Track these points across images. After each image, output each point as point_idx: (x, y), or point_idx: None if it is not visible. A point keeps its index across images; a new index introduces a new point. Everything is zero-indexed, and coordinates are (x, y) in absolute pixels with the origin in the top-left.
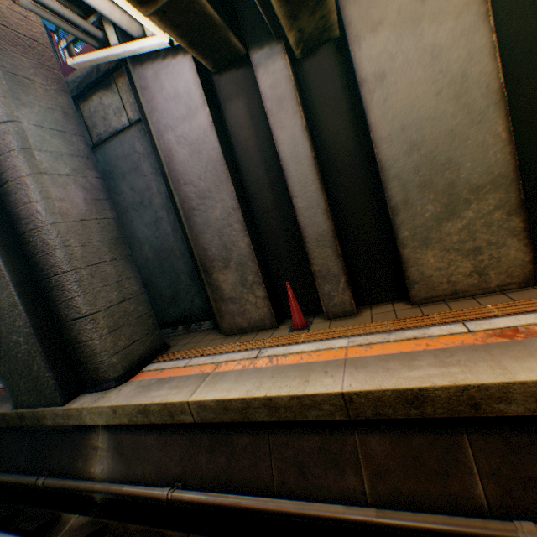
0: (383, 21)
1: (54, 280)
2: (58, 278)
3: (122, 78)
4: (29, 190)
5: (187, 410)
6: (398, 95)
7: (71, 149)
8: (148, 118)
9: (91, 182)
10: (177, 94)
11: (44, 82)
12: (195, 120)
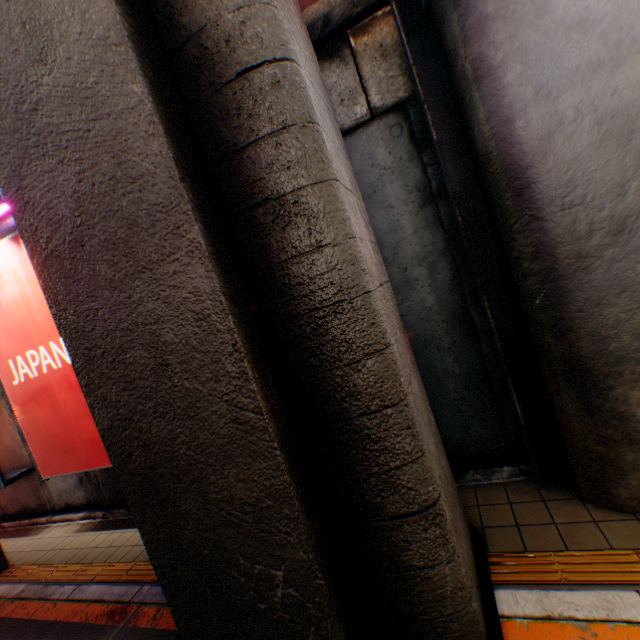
0: None
1: (352, 426)
2: (365, 420)
3: (365, 35)
4: (318, 216)
5: None
6: None
7: (338, 143)
8: (479, 82)
9: (362, 209)
10: (582, 18)
11: (294, 9)
12: (625, 68)
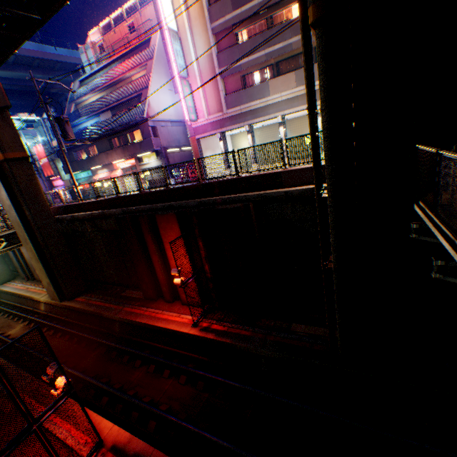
0: (22, 247)
1: None
2: None
3: None
4: None
5: (4, 290)
6: (27, 255)
7: None
8: None
9: None
10: None
11: None
12: None
